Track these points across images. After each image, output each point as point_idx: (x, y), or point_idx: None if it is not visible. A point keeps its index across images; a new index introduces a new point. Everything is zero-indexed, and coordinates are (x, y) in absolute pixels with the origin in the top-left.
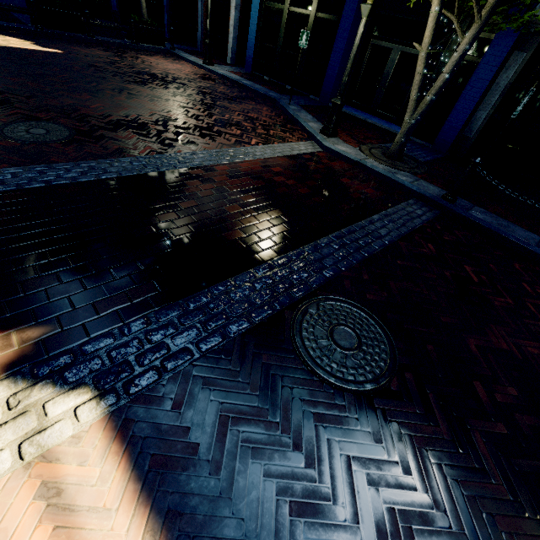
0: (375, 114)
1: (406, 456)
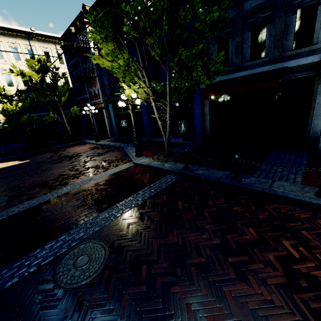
0: (172, 136)
1: (77, 318)
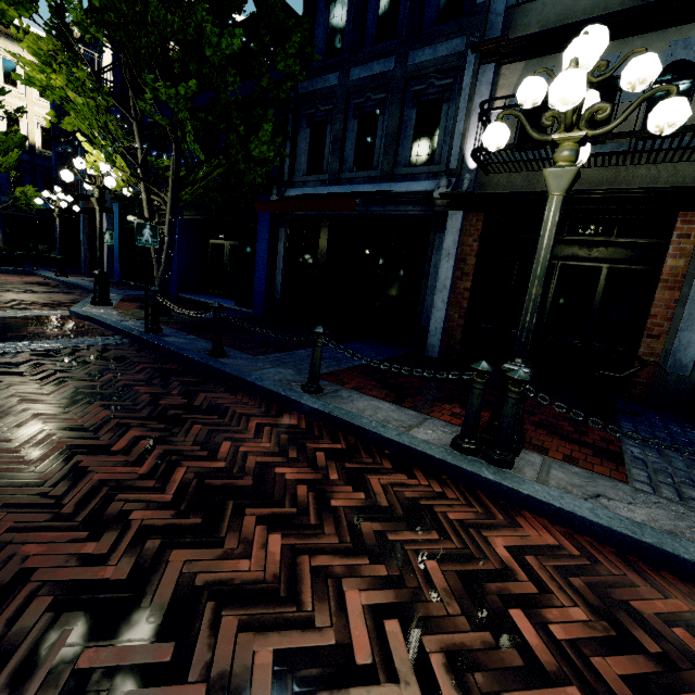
0: (227, 297)
1: None
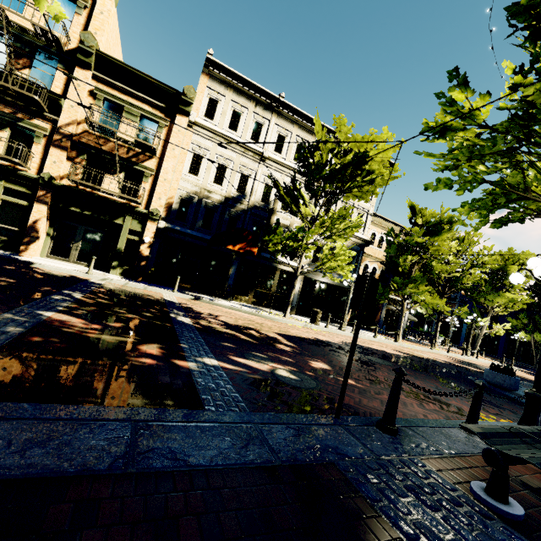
0: (519, 362)
1: None
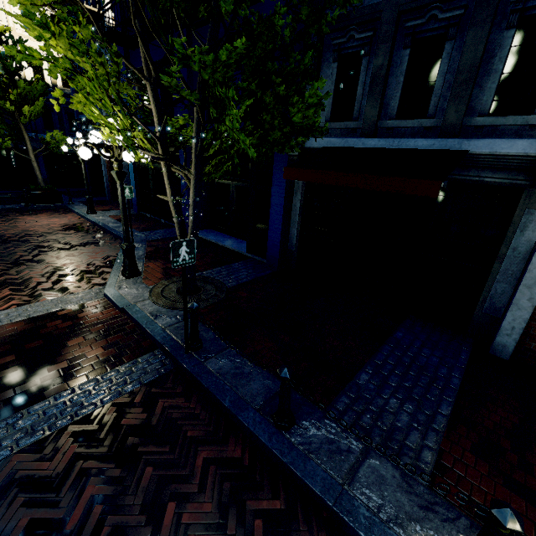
0: (234, 235)
1: None
